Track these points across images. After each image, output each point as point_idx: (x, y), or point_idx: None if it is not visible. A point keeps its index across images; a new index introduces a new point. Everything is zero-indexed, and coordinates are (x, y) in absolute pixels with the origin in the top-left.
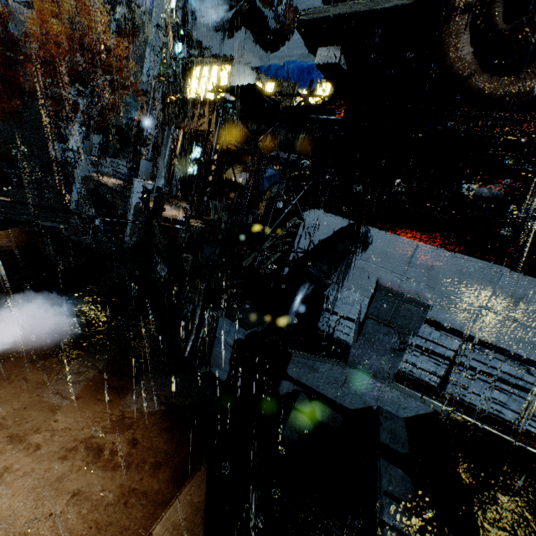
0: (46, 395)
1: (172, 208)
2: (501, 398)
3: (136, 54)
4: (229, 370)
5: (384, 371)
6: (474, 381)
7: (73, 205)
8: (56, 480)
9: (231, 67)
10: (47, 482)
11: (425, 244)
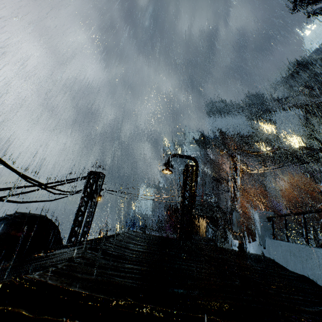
0: None
1: None
2: None
3: None
4: None
5: None
6: None
7: None
8: None
9: None
10: None
11: None
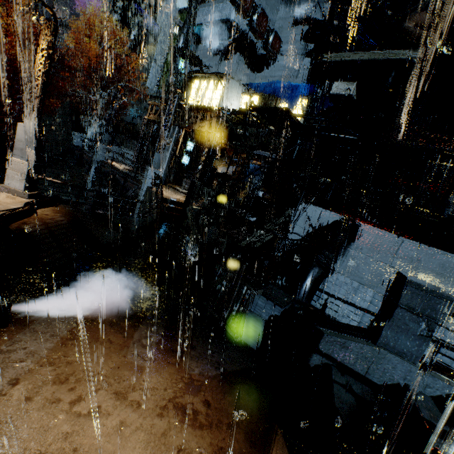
0: (130, 356)
1: (172, 192)
2: None
3: (144, 67)
4: (262, 341)
5: (412, 353)
6: None
7: (88, 184)
8: (161, 435)
9: (226, 82)
10: (155, 437)
11: (410, 240)
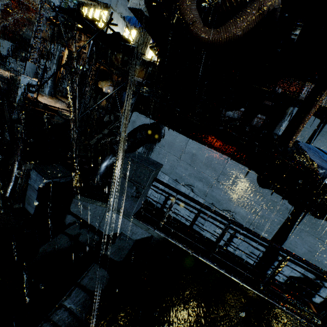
0: None
1: (53, 101)
2: (219, 231)
3: None
4: (36, 207)
5: (127, 210)
6: (207, 222)
7: None
8: None
9: (108, 12)
10: None
11: (192, 140)
